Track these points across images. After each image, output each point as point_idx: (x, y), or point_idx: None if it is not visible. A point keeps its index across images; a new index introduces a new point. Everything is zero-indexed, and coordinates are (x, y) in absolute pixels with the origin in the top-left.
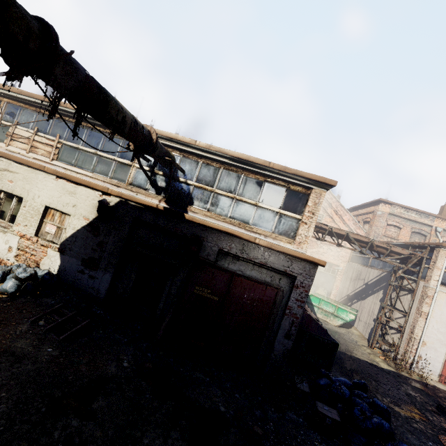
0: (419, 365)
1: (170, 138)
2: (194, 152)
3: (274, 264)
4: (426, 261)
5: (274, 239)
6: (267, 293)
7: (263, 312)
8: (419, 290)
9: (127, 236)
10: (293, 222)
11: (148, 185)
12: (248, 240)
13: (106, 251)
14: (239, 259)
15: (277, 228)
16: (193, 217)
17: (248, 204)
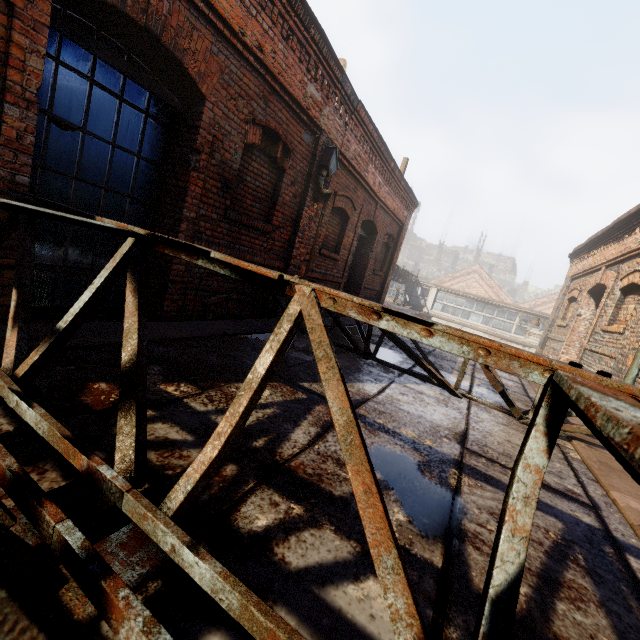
0: None
1: None
2: None
3: None
4: None
5: None
6: None
7: None
8: None
9: None
10: None
11: None
12: None
13: None
14: None
15: None
16: None
17: None
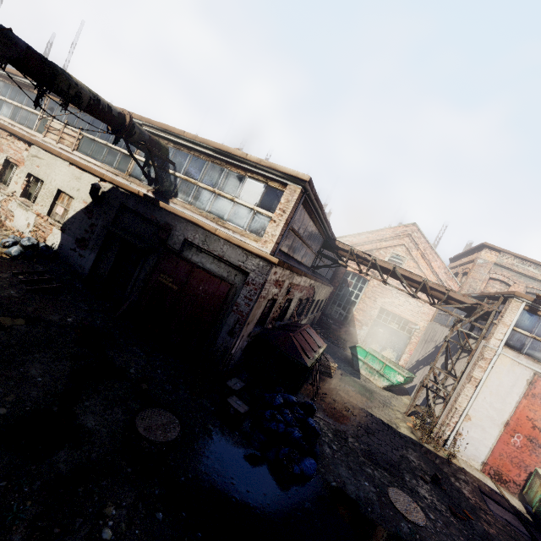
0: (457, 444)
1: (164, 129)
2: (186, 145)
3: (231, 258)
4: (497, 316)
5: (241, 235)
6: (221, 288)
7: (214, 307)
8: (478, 350)
9: (113, 221)
10: (265, 220)
11: (143, 176)
12: (209, 230)
13: (95, 233)
14: (202, 251)
15: (248, 226)
16: (166, 205)
17: (226, 199)
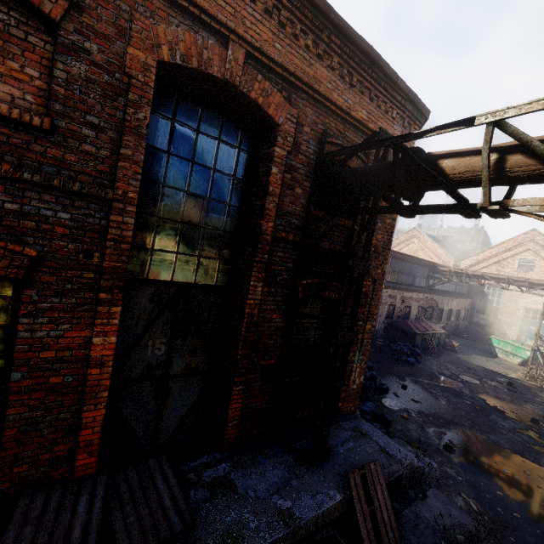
0: None
1: None
2: None
3: None
4: None
5: None
6: None
7: None
8: None
9: None
10: None
11: None
12: None
13: None
14: None
15: None
16: None
17: None
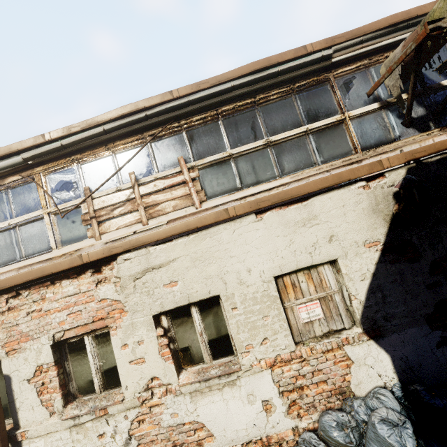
0: None
1: (391, 27)
2: None
3: None
4: None
5: None
6: None
7: None
8: None
9: None
10: None
11: (396, 128)
12: None
13: None
14: None
15: None
16: None
17: None
